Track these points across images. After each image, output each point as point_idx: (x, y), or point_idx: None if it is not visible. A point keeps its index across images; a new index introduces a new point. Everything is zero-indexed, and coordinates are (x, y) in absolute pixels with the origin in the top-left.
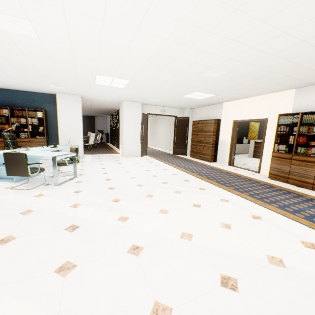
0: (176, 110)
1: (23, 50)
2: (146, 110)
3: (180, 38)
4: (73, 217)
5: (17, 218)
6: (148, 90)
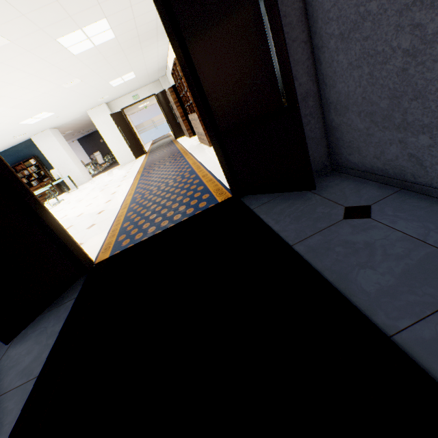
0: (150, 86)
1: None
2: (117, 106)
3: (2, 103)
4: None
5: None
6: (75, 103)
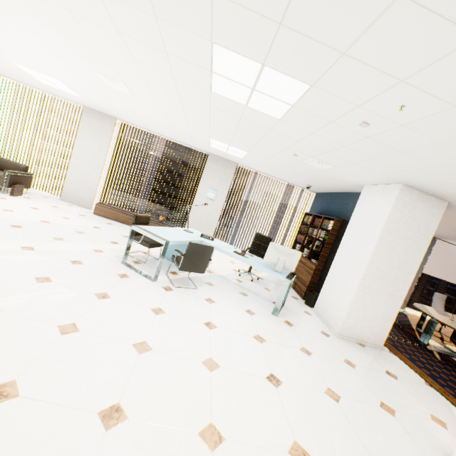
0: None
1: (171, 109)
2: None
3: None
4: (0, 239)
5: (51, 235)
6: None
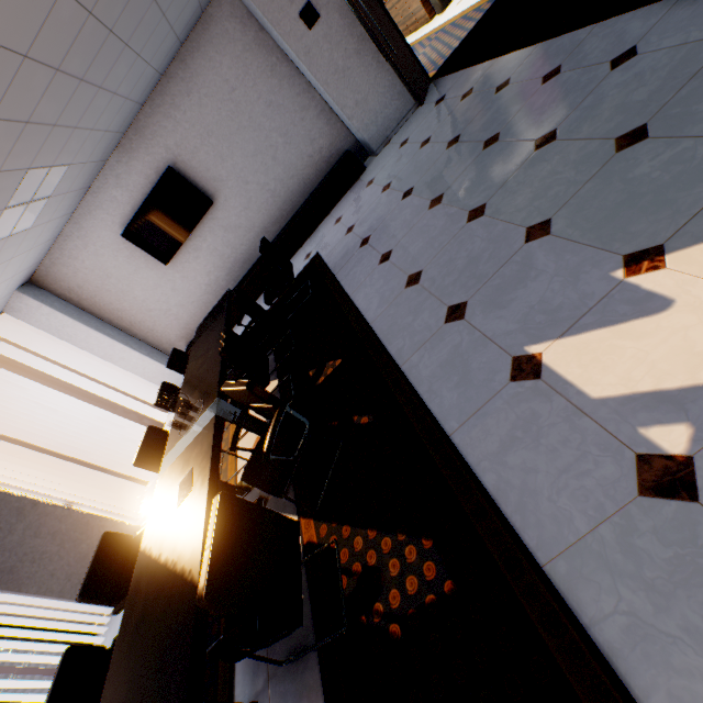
0: None
1: None
2: None
3: None
4: None
5: None
6: None
